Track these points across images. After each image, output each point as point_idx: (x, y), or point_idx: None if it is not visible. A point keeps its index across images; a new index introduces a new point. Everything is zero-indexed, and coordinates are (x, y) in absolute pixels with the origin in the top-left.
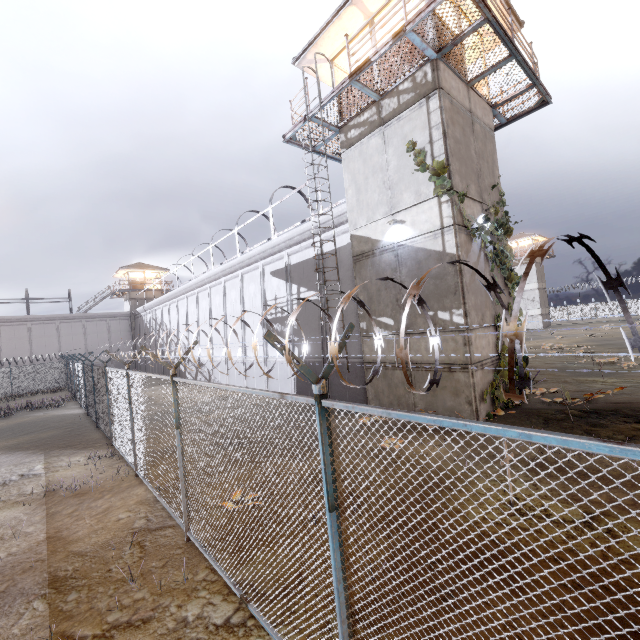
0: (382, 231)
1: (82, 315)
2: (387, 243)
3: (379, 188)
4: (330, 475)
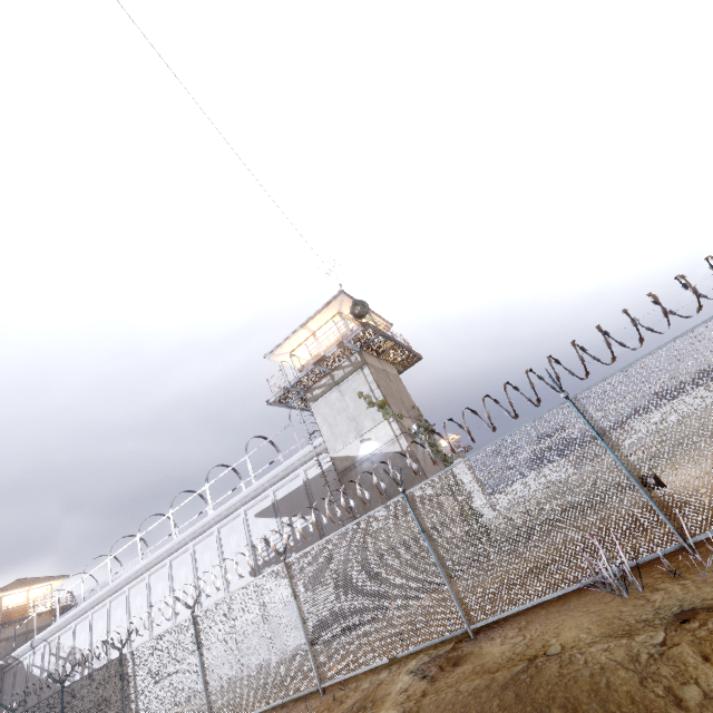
0: (357, 449)
1: None
2: (363, 456)
3: (346, 421)
4: (418, 519)
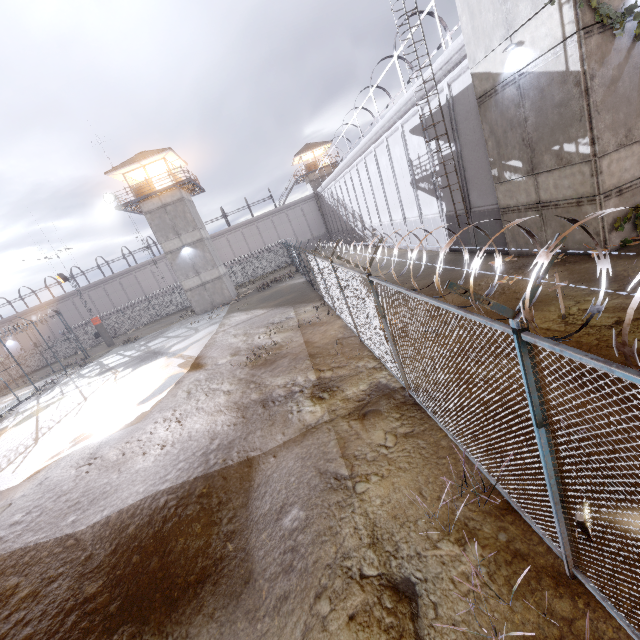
0: (501, 61)
1: (283, 207)
2: (507, 75)
3: (492, 5)
4: (379, 305)
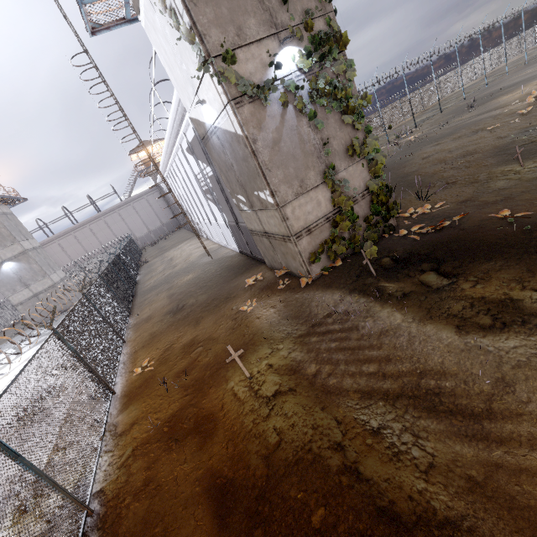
0: (200, 113)
1: (128, 200)
2: (208, 125)
3: (176, 63)
4: (2, 449)
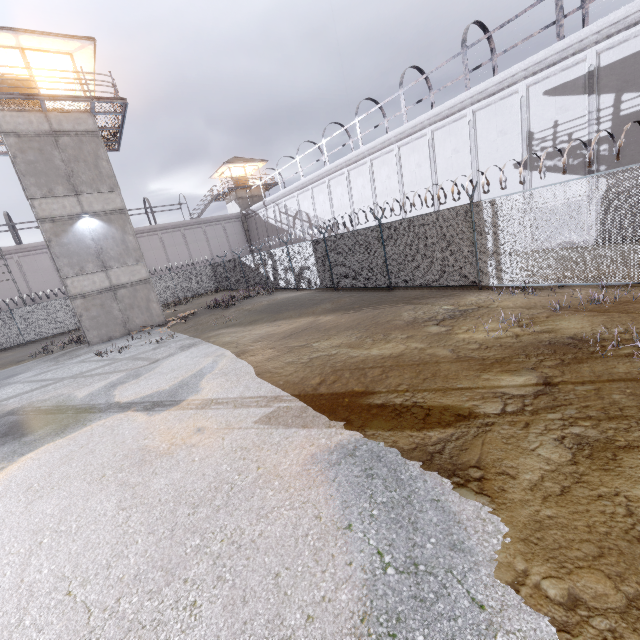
0: None
1: (200, 220)
2: None
3: None
4: None
